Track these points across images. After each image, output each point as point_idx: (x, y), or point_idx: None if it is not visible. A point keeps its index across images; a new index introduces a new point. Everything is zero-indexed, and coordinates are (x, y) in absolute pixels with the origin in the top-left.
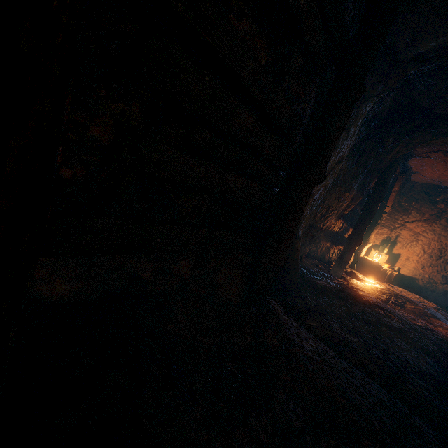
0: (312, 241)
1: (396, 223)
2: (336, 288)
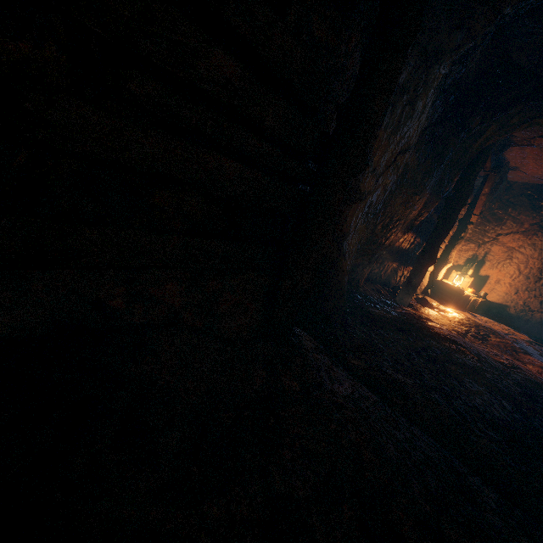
0: (372, 260)
1: (486, 237)
2: (398, 319)
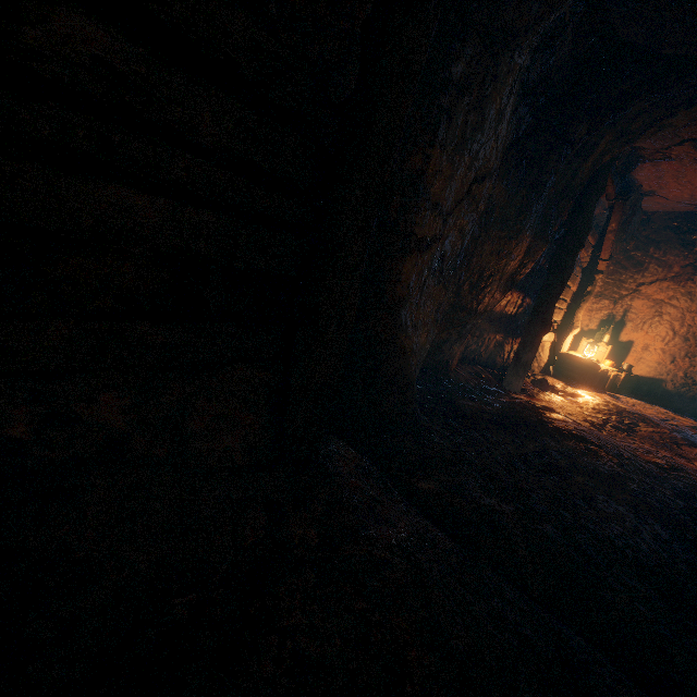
0: (463, 333)
1: (623, 289)
2: (501, 412)
